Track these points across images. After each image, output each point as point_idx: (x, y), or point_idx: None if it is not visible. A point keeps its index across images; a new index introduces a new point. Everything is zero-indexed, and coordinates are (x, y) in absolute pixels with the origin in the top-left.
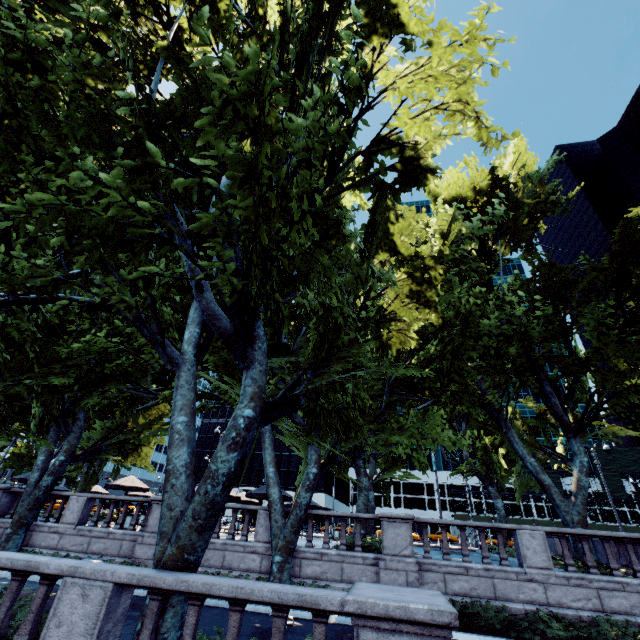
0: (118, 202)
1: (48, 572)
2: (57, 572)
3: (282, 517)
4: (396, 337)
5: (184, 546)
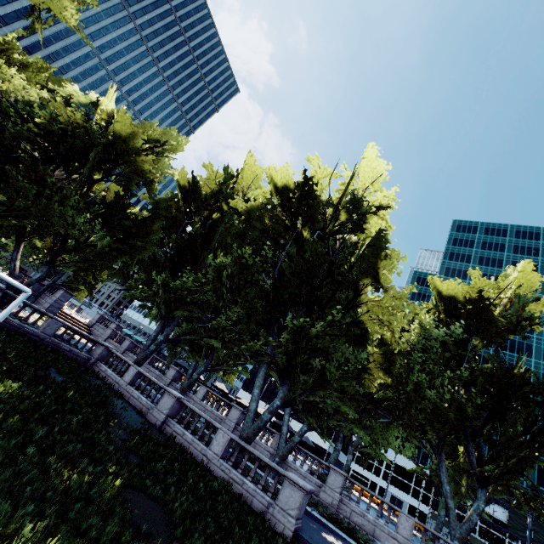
0: (259, 347)
1: (215, 425)
2: (217, 426)
3: (284, 442)
4: (367, 381)
5: (249, 436)
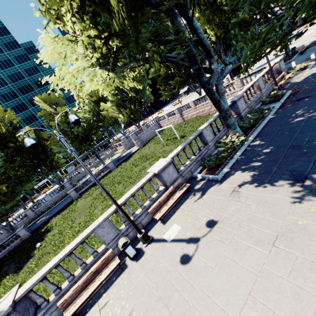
0: None
1: None
2: None
3: (6, 227)
4: (1, 191)
5: None
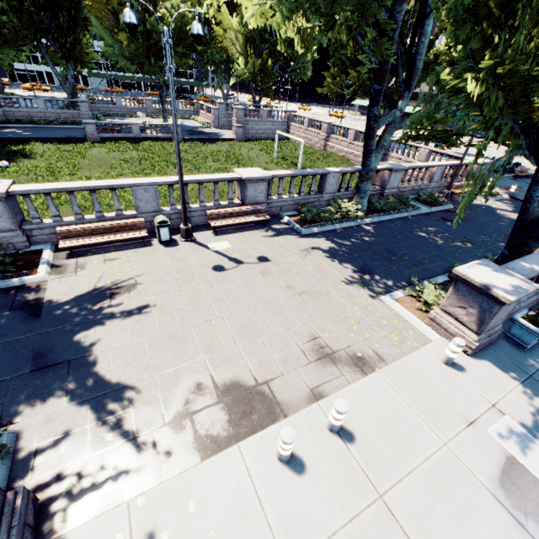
0: None
1: None
2: None
3: None
4: None
5: None
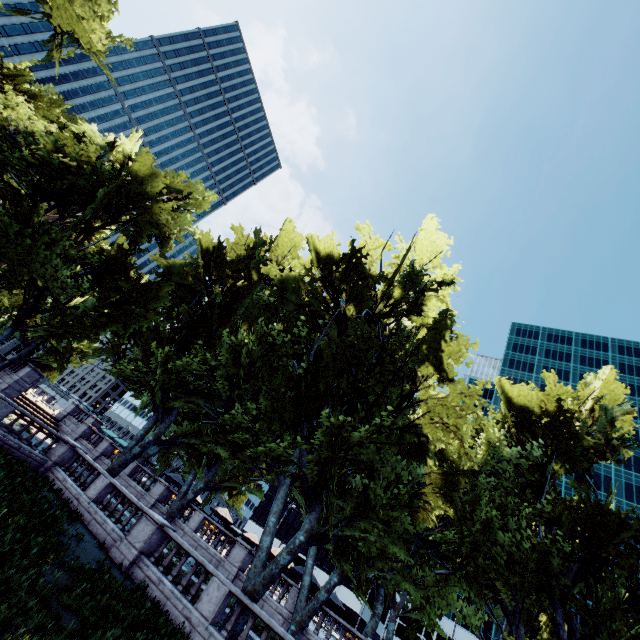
0: (283, 452)
1: (209, 570)
2: (212, 572)
3: (305, 600)
4: (421, 512)
5: (256, 589)
